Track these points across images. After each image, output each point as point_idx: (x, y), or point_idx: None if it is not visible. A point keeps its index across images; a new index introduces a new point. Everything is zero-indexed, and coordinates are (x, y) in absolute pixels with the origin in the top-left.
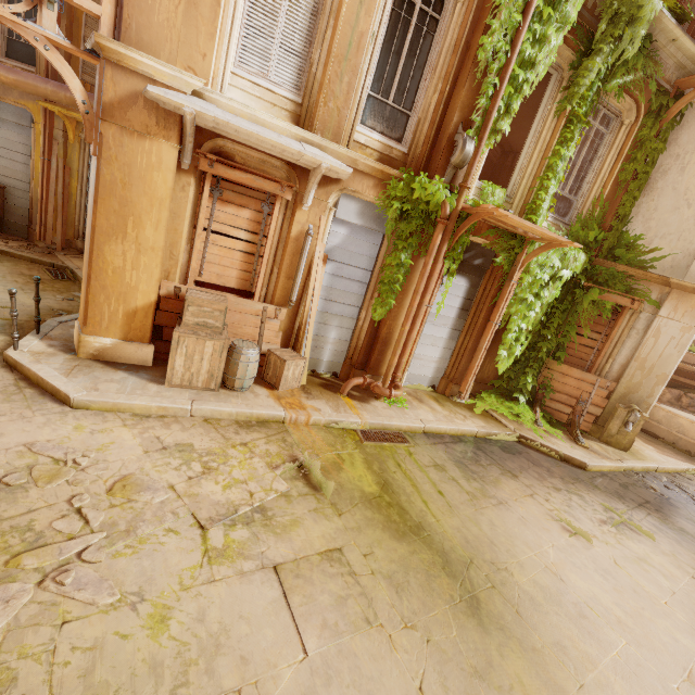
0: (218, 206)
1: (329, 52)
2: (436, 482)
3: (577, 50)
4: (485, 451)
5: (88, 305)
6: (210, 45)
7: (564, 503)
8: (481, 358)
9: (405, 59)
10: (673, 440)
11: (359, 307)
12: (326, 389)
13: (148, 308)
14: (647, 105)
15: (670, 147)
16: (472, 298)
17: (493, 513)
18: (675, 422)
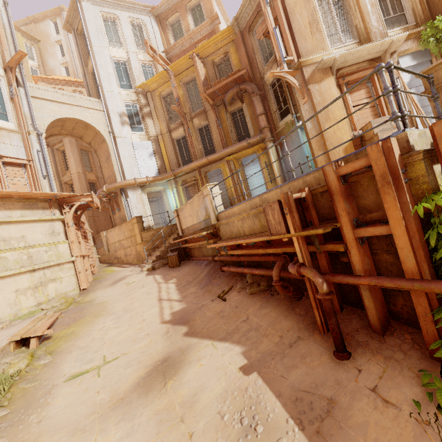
0: (350, 96)
1: (362, 15)
2: None
3: None
4: None
5: (328, 154)
6: (323, 45)
7: None
8: None
9: None
10: None
11: None
12: None
13: (350, 144)
14: None
15: None
16: None
17: None
18: None
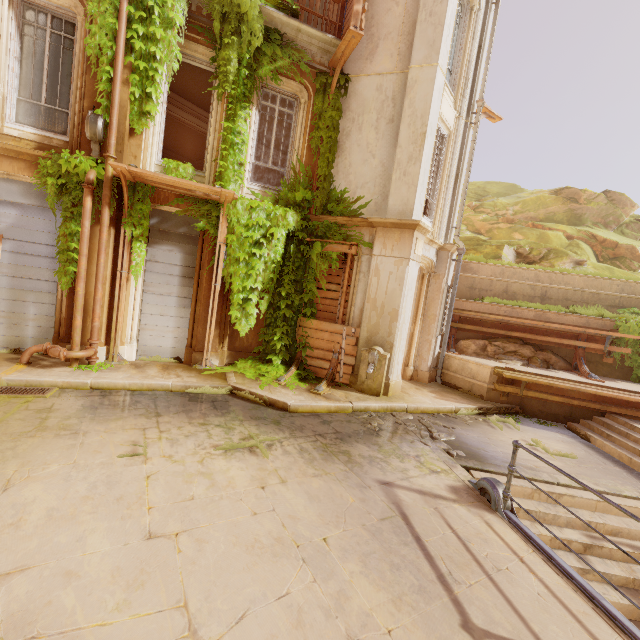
0: None
1: None
2: (7, 420)
3: (214, 48)
4: (160, 400)
5: None
6: None
7: (186, 433)
8: (212, 321)
9: (50, 70)
10: (469, 387)
11: (57, 282)
12: (8, 361)
13: None
14: (315, 86)
15: (346, 114)
16: (194, 265)
17: (39, 440)
18: (467, 368)
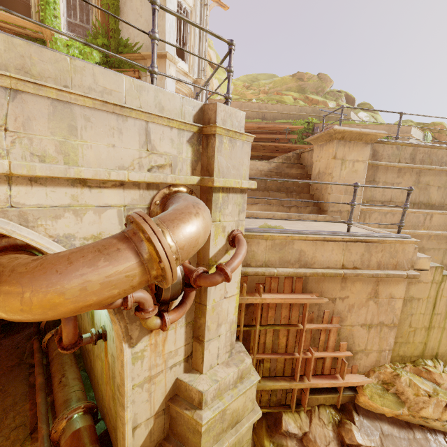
0: None
1: None
2: None
3: None
4: None
5: None
6: None
7: None
8: None
9: None
10: None
11: None
12: None
13: None
14: None
15: None
16: None
17: None
18: None
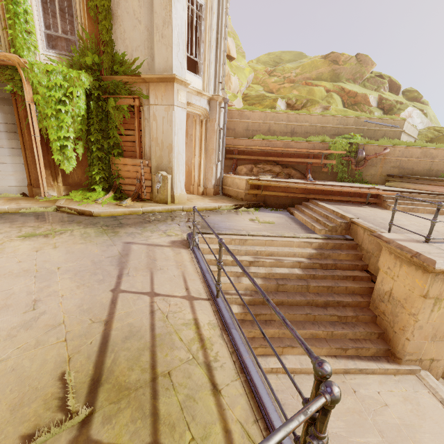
0: None
1: None
2: None
3: None
4: None
5: None
6: None
7: (2, 232)
8: (40, 164)
9: None
10: (236, 194)
11: None
12: None
13: None
14: None
15: None
16: (15, 122)
17: None
18: (235, 183)
